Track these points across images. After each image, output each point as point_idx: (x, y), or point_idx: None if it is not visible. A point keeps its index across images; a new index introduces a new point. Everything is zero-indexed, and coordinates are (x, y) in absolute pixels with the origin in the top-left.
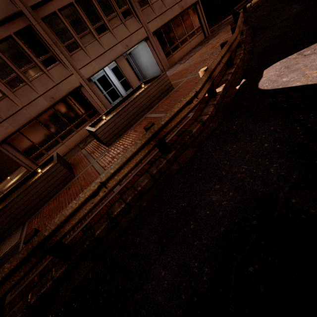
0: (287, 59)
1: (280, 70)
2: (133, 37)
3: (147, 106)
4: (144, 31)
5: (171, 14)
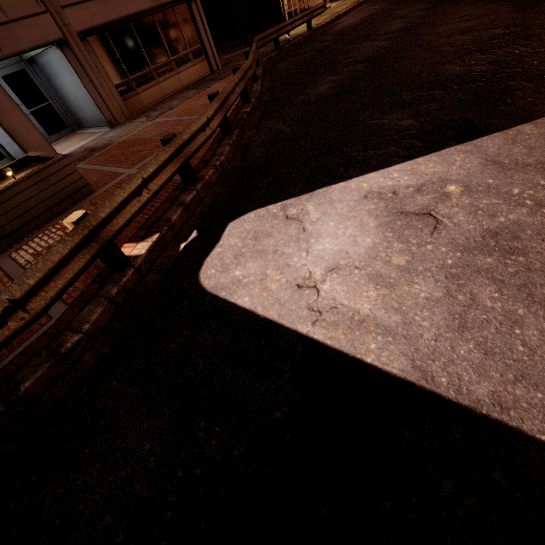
0: (266, 212)
1: (245, 239)
2: (18, 30)
3: (7, 233)
4: (53, 24)
5: (128, 3)
